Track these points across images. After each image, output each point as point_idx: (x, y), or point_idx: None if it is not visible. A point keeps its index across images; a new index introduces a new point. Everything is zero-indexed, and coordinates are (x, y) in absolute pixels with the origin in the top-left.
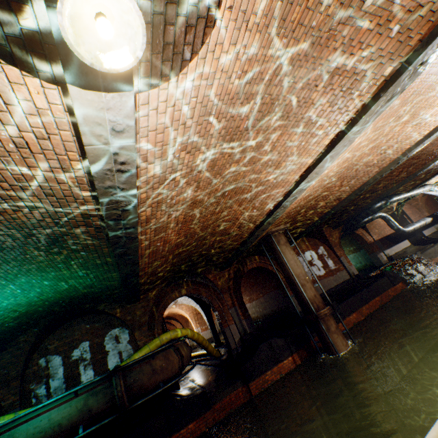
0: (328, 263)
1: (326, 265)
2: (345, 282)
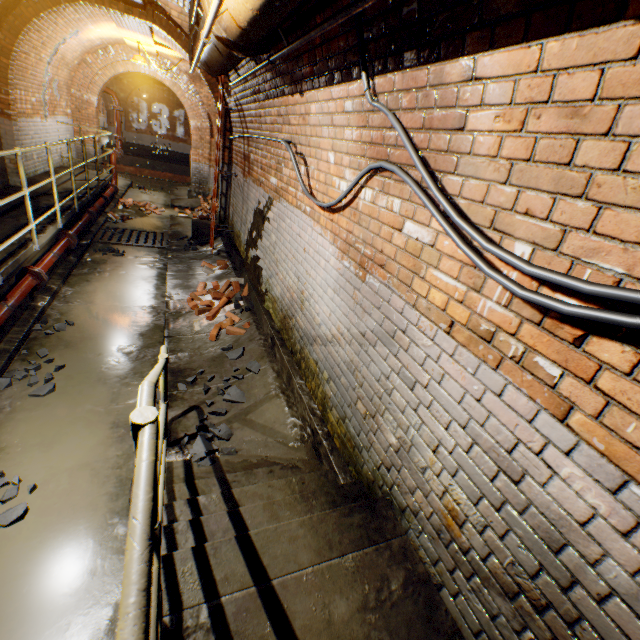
0: (177, 130)
1: (174, 130)
2: (181, 155)
